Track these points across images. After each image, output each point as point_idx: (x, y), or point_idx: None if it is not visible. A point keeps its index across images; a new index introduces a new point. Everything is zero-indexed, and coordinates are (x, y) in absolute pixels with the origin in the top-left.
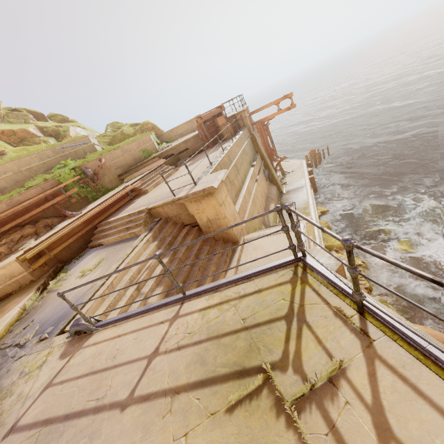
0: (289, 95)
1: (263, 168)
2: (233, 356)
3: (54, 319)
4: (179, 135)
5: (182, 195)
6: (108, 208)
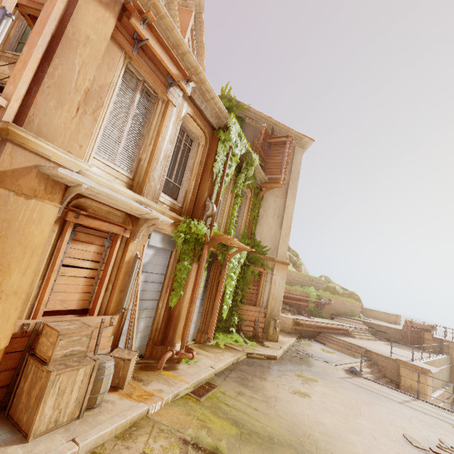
0: None
1: (451, 401)
2: (453, 423)
3: (322, 358)
4: (374, 316)
5: (403, 359)
6: (329, 328)
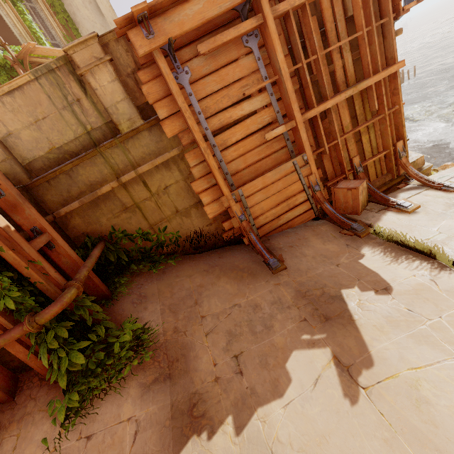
0: None
1: None
2: None
3: None
4: None
5: None
6: None
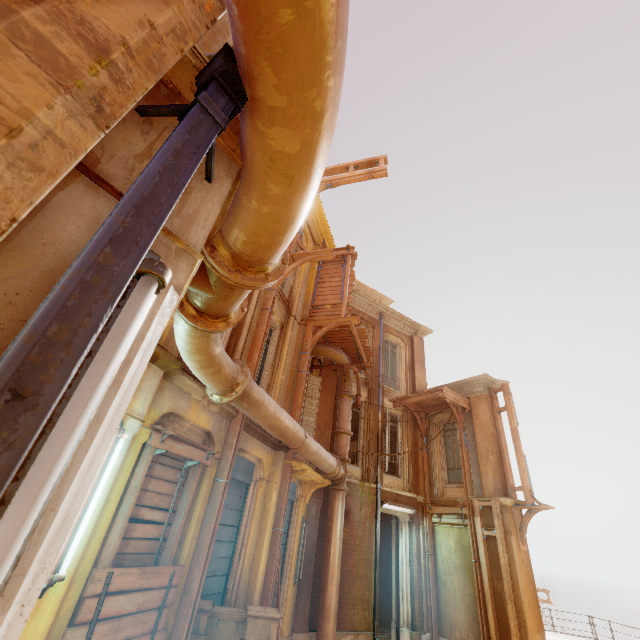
0: (546, 590)
1: None
2: None
3: None
4: None
5: None
6: None
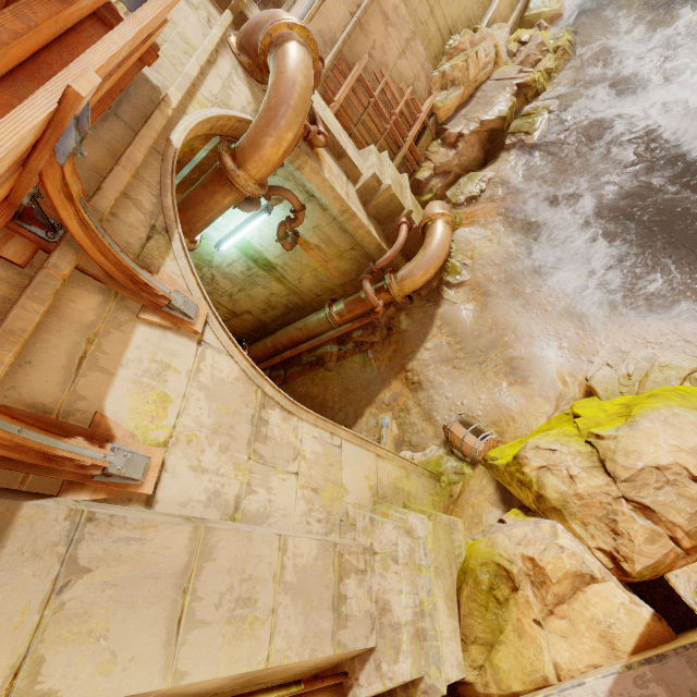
0: None
1: None
2: None
3: None
4: None
5: None
6: None
